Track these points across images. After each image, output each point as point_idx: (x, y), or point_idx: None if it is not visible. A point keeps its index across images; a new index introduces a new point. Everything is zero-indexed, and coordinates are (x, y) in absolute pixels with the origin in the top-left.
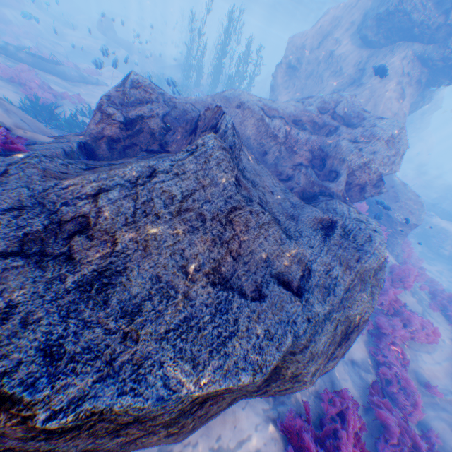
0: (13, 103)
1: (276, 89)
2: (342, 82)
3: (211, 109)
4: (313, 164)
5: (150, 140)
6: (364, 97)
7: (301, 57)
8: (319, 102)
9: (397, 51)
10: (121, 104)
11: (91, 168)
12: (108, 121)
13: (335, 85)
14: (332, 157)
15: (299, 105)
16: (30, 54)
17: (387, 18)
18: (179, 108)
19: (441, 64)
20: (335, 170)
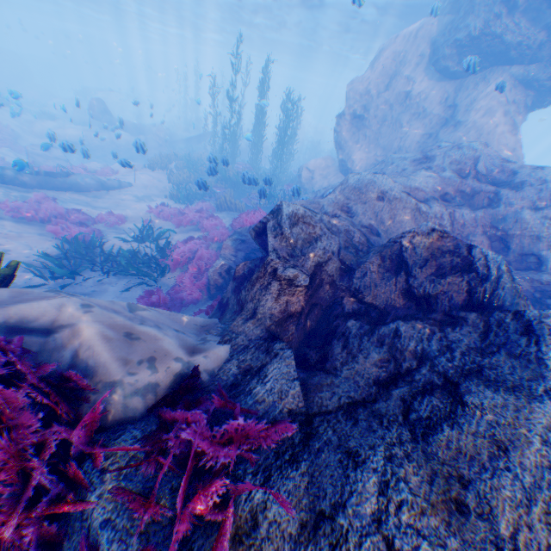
0: (50, 255)
1: (344, 144)
2: (430, 124)
3: (419, 234)
4: (493, 249)
5: (329, 290)
6: (471, 138)
7: (368, 103)
8: (450, 163)
9: (491, 77)
10: (291, 257)
11: (409, 427)
12: (290, 289)
13: (421, 128)
14: (515, 234)
15: (429, 172)
16: (34, 172)
17: (471, 44)
18: (342, 231)
19: (549, 83)
20: (528, 251)
